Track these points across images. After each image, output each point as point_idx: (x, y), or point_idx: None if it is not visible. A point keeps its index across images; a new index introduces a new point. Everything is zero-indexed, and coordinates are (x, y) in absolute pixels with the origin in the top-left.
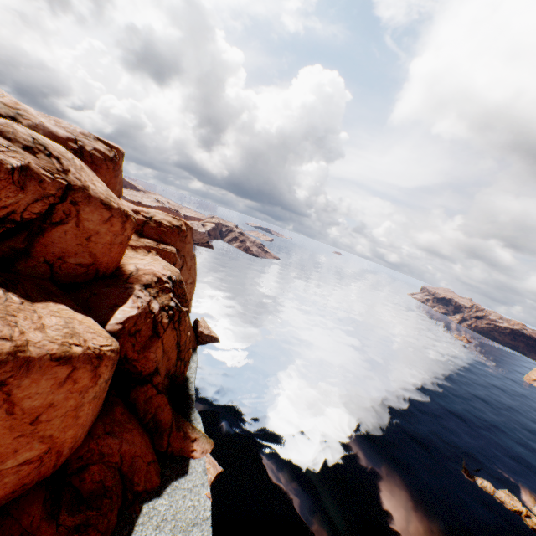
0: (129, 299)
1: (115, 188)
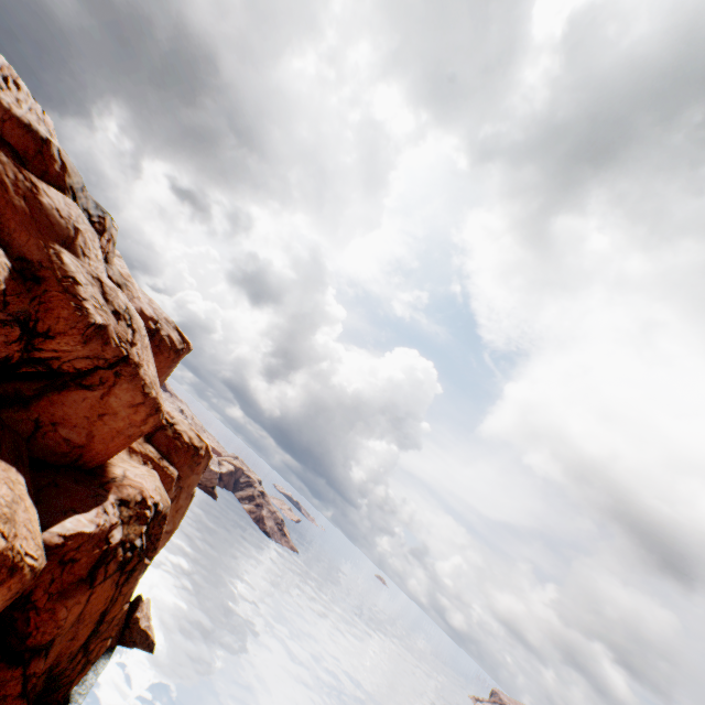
0: (94, 508)
1: (161, 376)
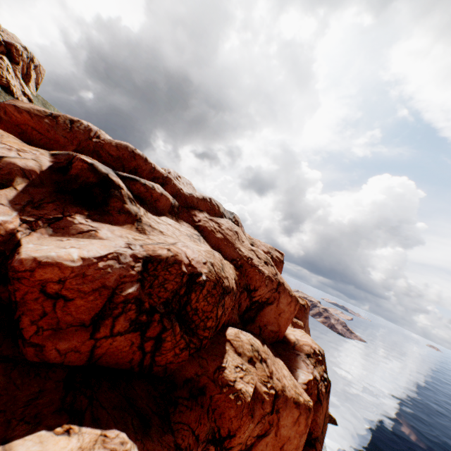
0: (302, 364)
1: None
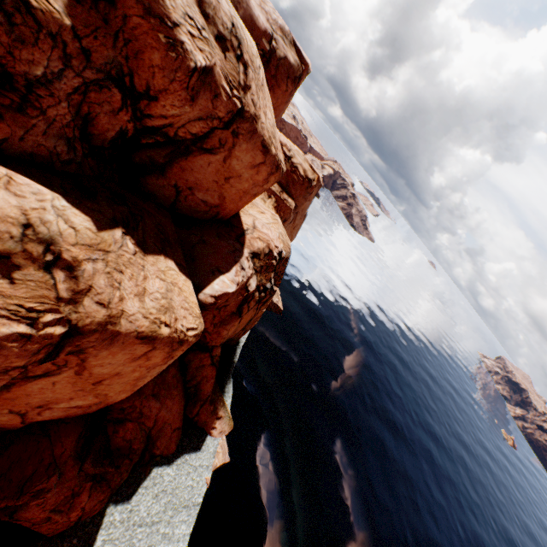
0: (233, 267)
1: (278, 115)
